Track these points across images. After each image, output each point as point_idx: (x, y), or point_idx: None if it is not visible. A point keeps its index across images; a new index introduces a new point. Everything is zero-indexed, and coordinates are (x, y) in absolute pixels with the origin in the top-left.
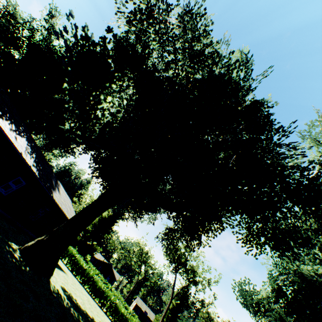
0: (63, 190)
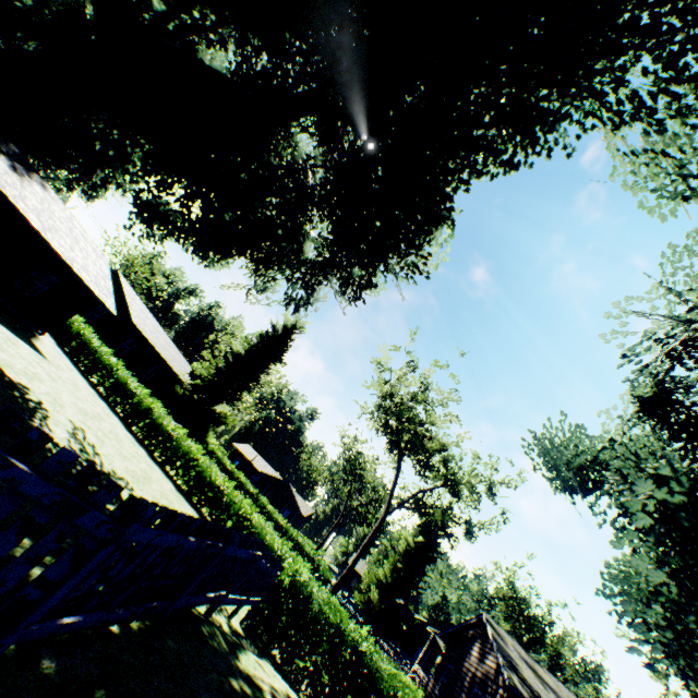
0: (60, 207)
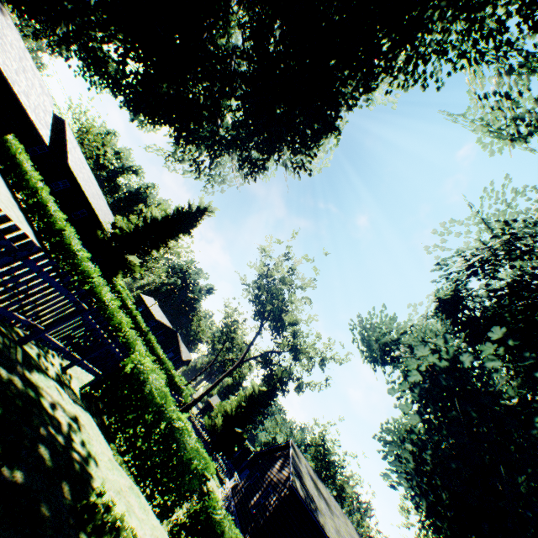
0: (14, 36)
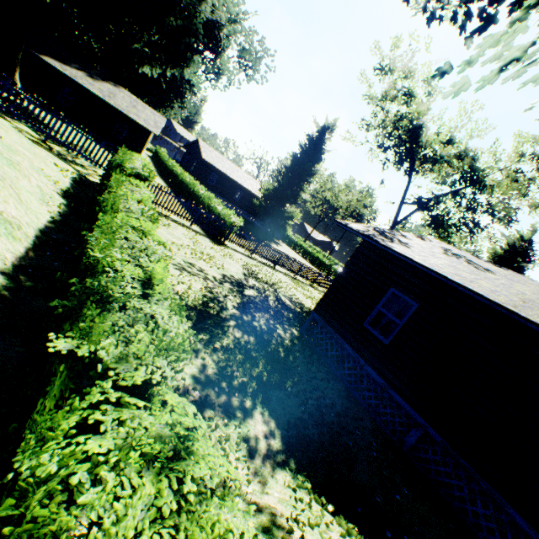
0: (127, 95)
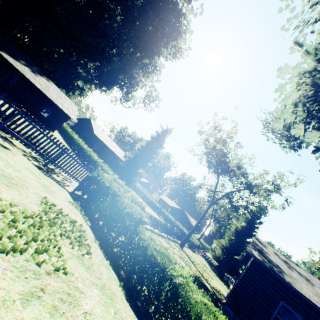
0: (55, 87)
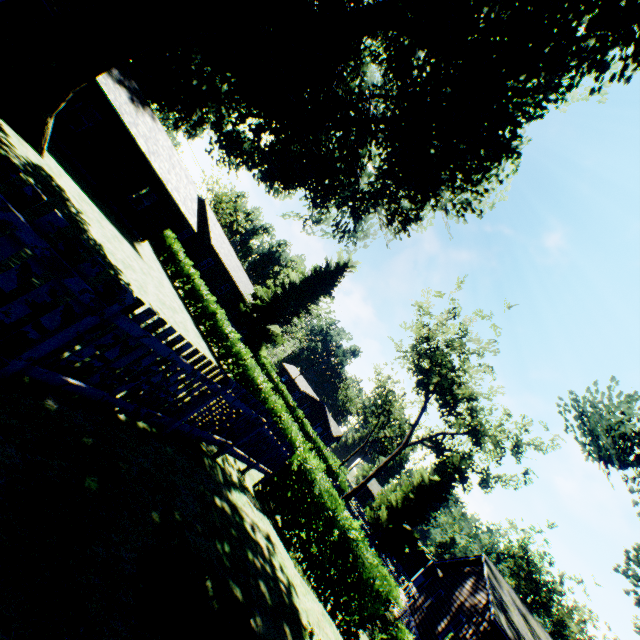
0: (164, 138)
